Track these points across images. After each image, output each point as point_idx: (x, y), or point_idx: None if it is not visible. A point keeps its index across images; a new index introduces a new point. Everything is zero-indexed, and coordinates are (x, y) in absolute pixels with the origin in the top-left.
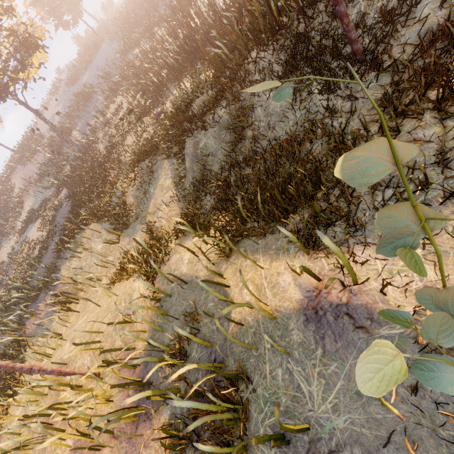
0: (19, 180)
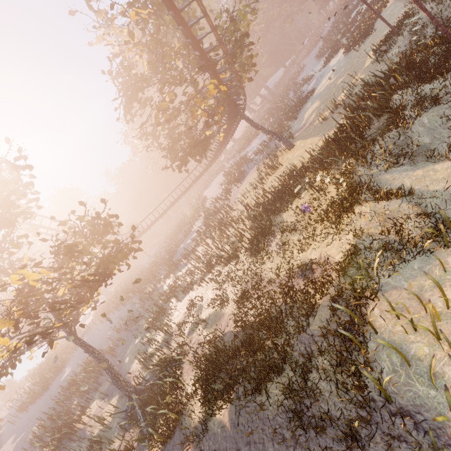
0: None
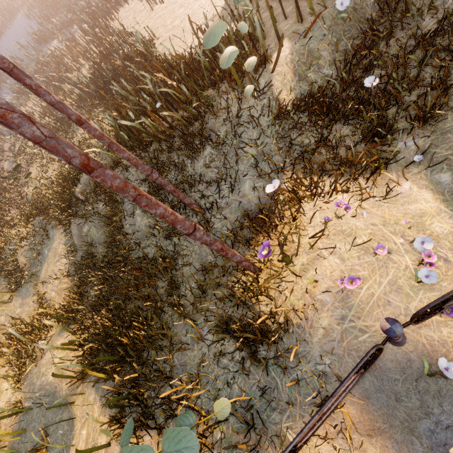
0: None
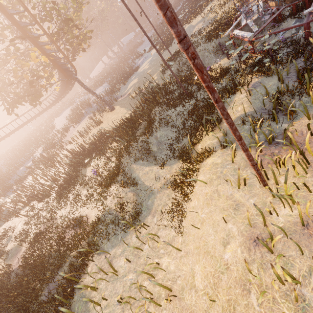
0: None
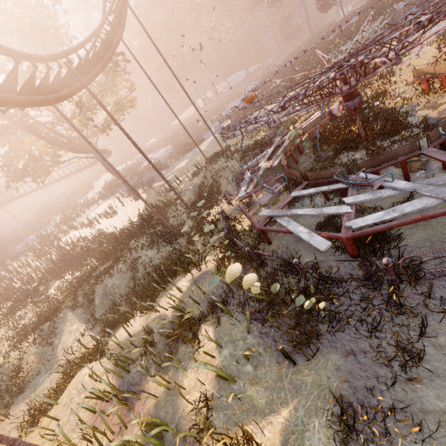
0: None
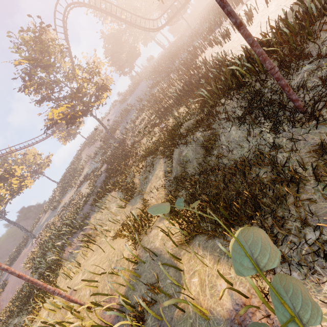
0: (85, 155)
